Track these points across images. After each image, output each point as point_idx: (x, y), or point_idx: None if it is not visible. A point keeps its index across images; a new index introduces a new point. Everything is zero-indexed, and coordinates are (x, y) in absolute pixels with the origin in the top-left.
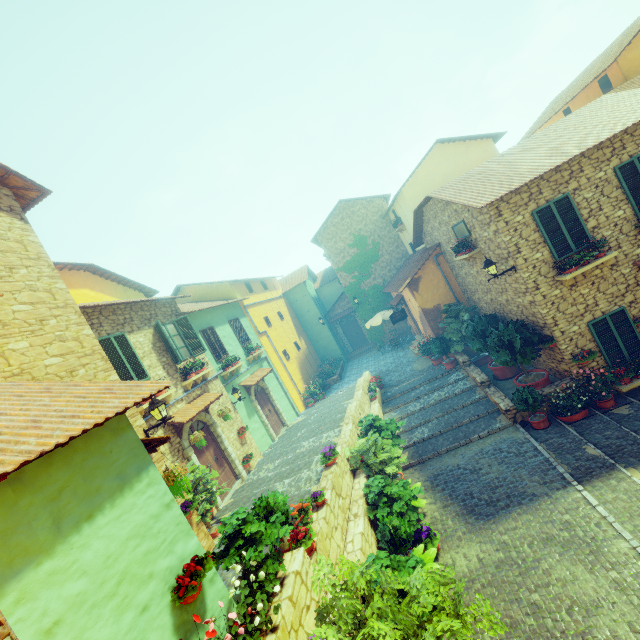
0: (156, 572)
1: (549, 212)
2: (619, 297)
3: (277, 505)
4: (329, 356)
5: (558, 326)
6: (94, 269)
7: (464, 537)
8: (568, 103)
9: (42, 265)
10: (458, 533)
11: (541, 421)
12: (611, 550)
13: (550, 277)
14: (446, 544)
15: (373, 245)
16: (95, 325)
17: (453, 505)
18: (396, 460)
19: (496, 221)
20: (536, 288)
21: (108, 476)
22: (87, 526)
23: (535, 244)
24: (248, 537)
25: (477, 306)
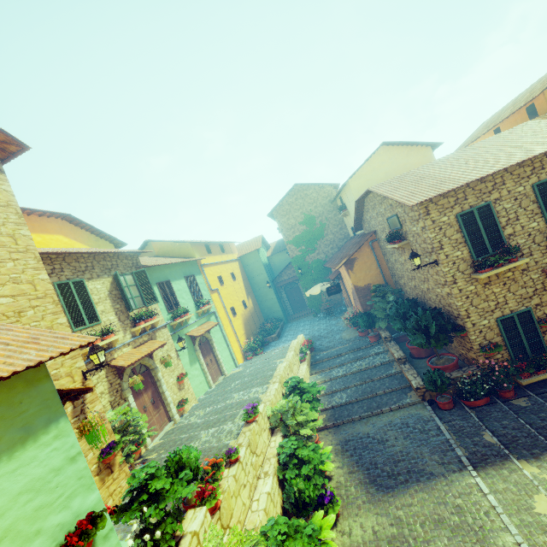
0: (45, 529)
1: (472, 216)
2: (527, 299)
3: (189, 460)
4: (272, 316)
5: (470, 318)
6: (71, 219)
7: (363, 506)
8: (499, 124)
9: (10, 212)
10: (358, 501)
11: (446, 402)
12: (496, 542)
13: (467, 274)
14: (346, 511)
15: (320, 225)
16: (56, 270)
17: (358, 472)
18: (312, 423)
19: (424, 219)
20: (454, 282)
21: (12, 427)
22: None
23: (457, 243)
24: (153, 493)
25: (402, 289)
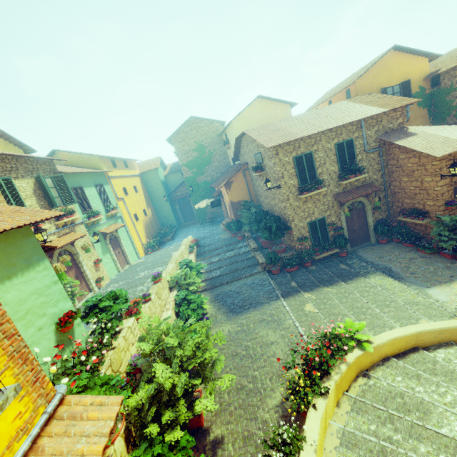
0: (47, 313)
1: (301, 159)
2: (324, 212)
3: (121, 296)
4: (167, 223)
5: (294, 222)
6: None
7: (224, 322)
8: (331, 97)
9: None
10: (222, 320)
11: (276, 270)
12: (285, 323)
13: (295, 195)
14: (215, 326)
15: (209, 153)
16: None
17: (223, 308)
18: (197, 284)
19: (275, 157)
20: (288, 199)
21: (20, 259)
22: (8, 282)
23: (292, 175)
24: (102, 308)
25: (261, 205)
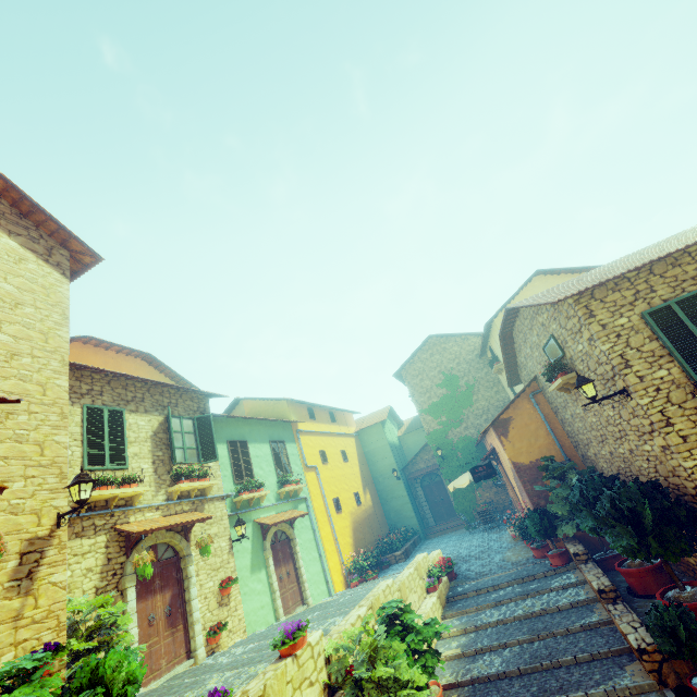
0: None
1: (671, 315)
2: None
3: (116, 676)
4: (401, 524)
5: None
6: (151, 359)
7: None
8: None
9: (55, 312)
10: None
11: None
12: None
13: (690, 408)
14: None
15: (466, 387)
16: (94, 391)
17: None
18: (408, 690)
19: (587, 323)
20: (666, 423)
21: None
22: None
23: (654, 357)
24: None
25: (596, 468)
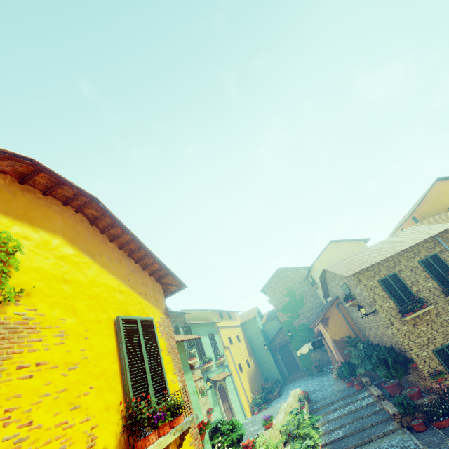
0: None
1: (388, 281)
2: (448, 335)
3: (237, 426)
4: (271, 377)
5: (413, 350)
6: None
7: None
8: (401, 226)
9: None
10: None
11: (418, 424)
12: None
13: (398, 318)
14: None
15: (300, 296)
16: None
17: None
18: (313, 438)
19: (359, 284)
20: (391, 324)
21: None
22: None
23: (384, 298)
24: (223, 432)
25: (369, 340)
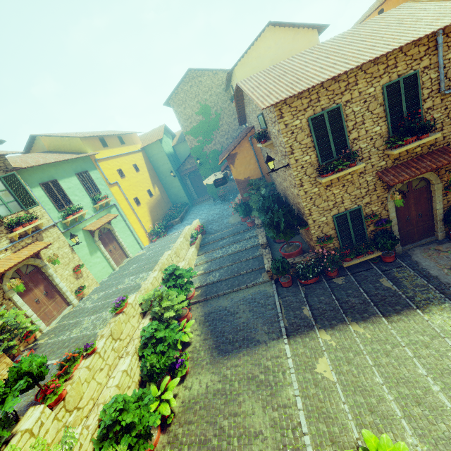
0: None
1: (322, 120)
2: (360, 198)
3: (31, 368)
4: (178, 201)
5: (312, 216)
6: None
7: (205, 367)
8: (383, 4)
9: None
10: (203, 363)
11: (286, 282)
12: (282, 395)
13: (313, 177)
14: (193, 370)
15: (215, 115)
16: None
17: (210, 339)
18: (177, 306)
19: (278, 122)
20: (301, 185)
21: None
22: None
23: (306, 148)
24: None
25: (274, 183)
